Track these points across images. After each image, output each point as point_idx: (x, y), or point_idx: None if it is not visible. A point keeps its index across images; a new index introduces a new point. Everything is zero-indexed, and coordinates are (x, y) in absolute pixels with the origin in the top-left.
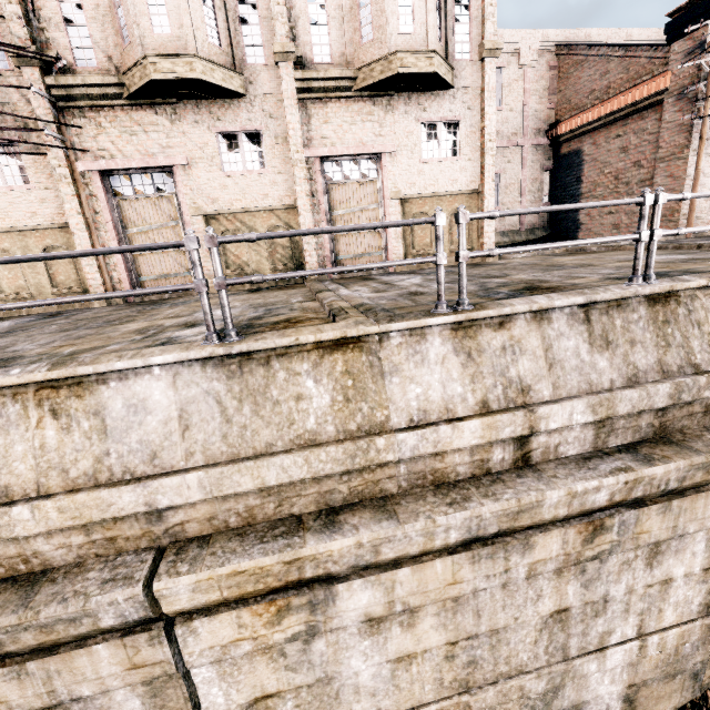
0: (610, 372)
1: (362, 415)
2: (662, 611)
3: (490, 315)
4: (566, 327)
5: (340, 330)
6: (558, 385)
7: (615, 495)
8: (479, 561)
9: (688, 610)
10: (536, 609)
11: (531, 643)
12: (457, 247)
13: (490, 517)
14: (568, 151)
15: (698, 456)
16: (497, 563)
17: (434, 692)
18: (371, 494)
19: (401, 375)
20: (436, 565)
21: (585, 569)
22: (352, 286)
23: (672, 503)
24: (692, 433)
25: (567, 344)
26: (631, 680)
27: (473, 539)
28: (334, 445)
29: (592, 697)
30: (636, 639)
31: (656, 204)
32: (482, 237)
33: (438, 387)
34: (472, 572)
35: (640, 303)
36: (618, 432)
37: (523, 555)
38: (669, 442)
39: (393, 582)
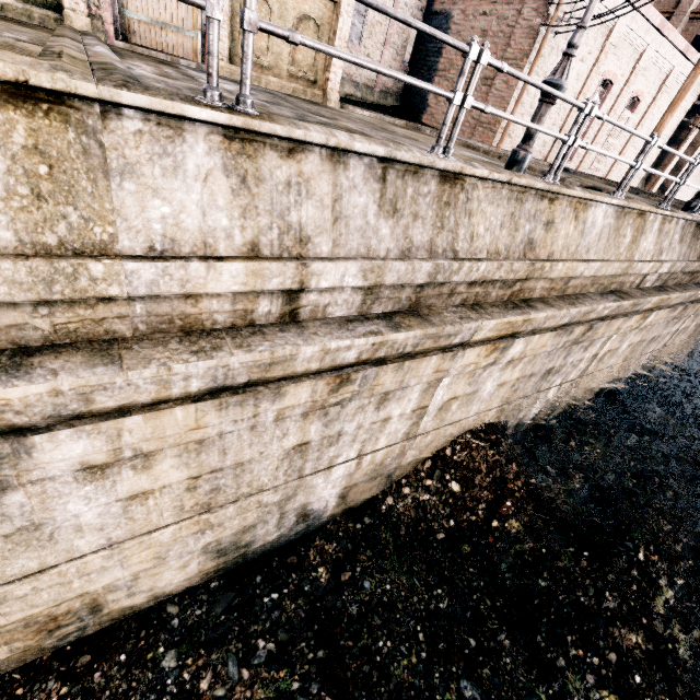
0: (390, 241)
1: (67, 225)
2: (379, 439)
3: (278, 133)
4: (361, 180)
5: (12, 63)
6: (339, 243)
7: (363, 354)
8: (227, 408)
9: (395, 437)
10: (281, 445)
11: (273, 470)
12: (298, 72)
13: (240, 368)
14: (441, 9)
15: (432, 328)
16: (246, 409)
17: (174, 517)
18: (91, 335)
19: (138, 181)
20: (176, 412)
21: (328, 413)
22: (133, 60)
23: (405, 363)
24: (436, 310)
25: (358, 200)
26: (347, 484)
27: (220, 388)
28: (10, 260)
29: (317, 498)
30: (356, 459)
31: (478, 63)
32: (328, 70)
33: (196, 213)
34: (218, 418)
35: (434, 177)
36: (382, 301)
37: (273, 402)
38: (418, 315)
39: (119, 431)
